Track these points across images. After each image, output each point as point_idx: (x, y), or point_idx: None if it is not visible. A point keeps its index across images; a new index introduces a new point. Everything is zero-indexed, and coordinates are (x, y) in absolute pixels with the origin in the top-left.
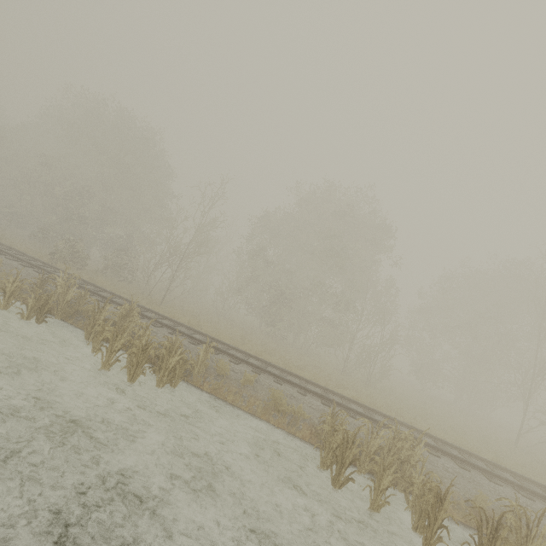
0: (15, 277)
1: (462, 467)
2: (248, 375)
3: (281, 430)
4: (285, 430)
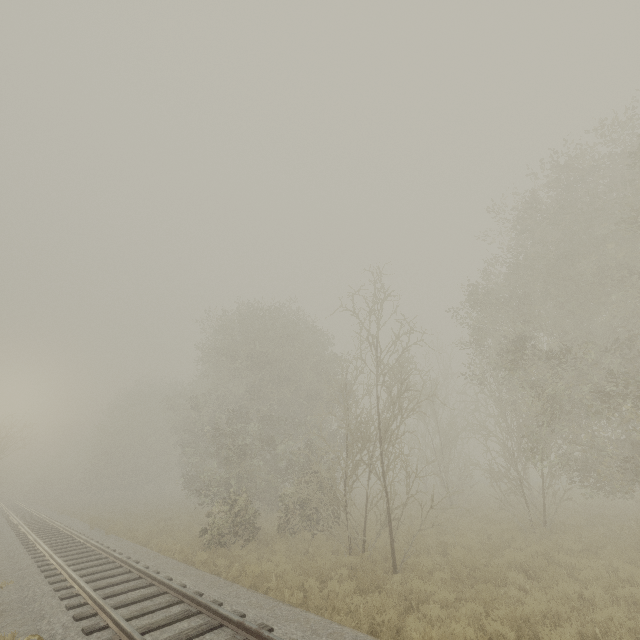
0: None
1: None
2: None
3: None
4: None
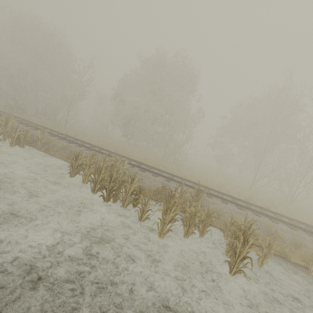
0: None
1: (166, 180)
2: (63, 144)
3: None
4: None
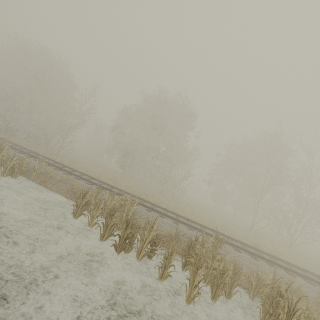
0: None
1: (175, 222)
2: (62, 176)
3: (72, 200)
4: (74, 200)
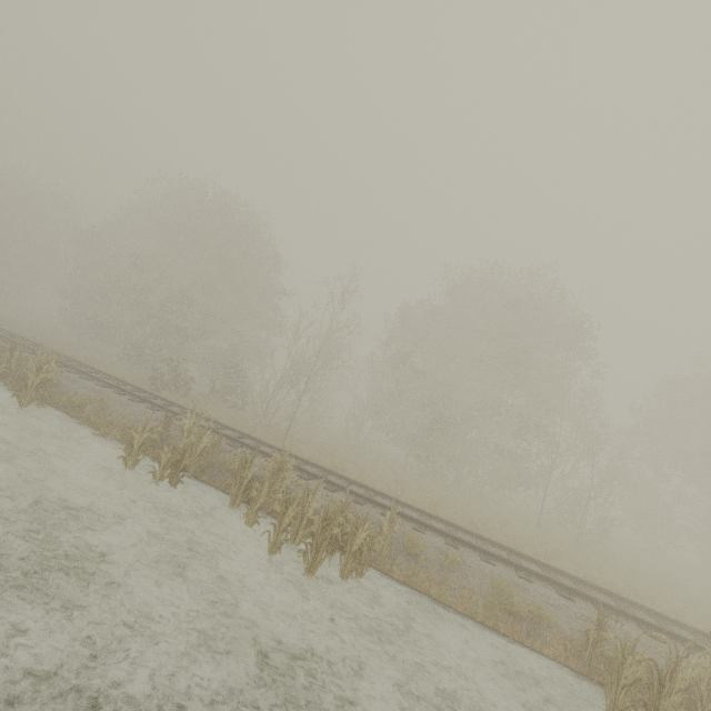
0: (144, 425)
1: None
2: (453, 555)
3: (520, 644)
4: (525, 644)
